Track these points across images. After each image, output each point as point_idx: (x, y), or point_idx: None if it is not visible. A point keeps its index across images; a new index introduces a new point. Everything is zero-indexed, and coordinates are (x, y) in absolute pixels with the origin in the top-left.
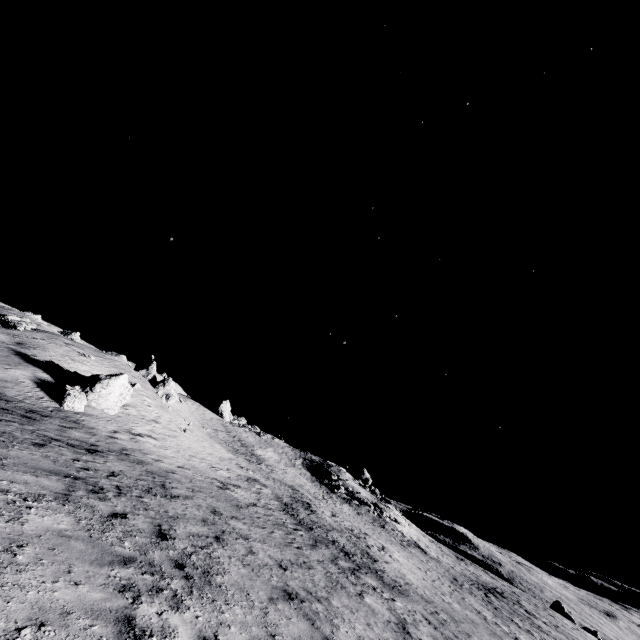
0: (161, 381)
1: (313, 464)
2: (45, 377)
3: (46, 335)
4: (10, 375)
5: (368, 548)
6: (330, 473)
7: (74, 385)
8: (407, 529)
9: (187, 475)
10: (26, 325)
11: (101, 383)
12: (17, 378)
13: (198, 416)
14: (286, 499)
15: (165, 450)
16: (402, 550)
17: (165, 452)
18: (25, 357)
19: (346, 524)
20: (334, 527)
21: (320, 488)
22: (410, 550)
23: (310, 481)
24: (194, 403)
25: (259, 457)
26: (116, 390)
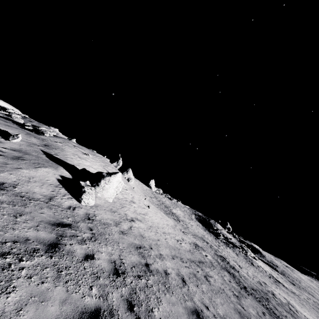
0: (125, 170)
1: (200, 218)
2: (64, 173)
3: (62, 140)
4: (38, 174)
5: (295, 314)
6: (212, 225)
7: (84, 179)
8: (261, 263)
9: (185, 272)
10: (50, 133)
11: (104, 179)
12: (43, 176)
13: (140, 188)
14: (219, 261)
15: (151, 233)
16: (286, 294)
17: (152, 236)
18: (50, 156)
19: (251, 275)
20: (259, 288)
21: (210, 235)
22: (283, 289)
23: (203, 230)
24: (136, 180)
25: (175, 215)
26: (114, 184)
